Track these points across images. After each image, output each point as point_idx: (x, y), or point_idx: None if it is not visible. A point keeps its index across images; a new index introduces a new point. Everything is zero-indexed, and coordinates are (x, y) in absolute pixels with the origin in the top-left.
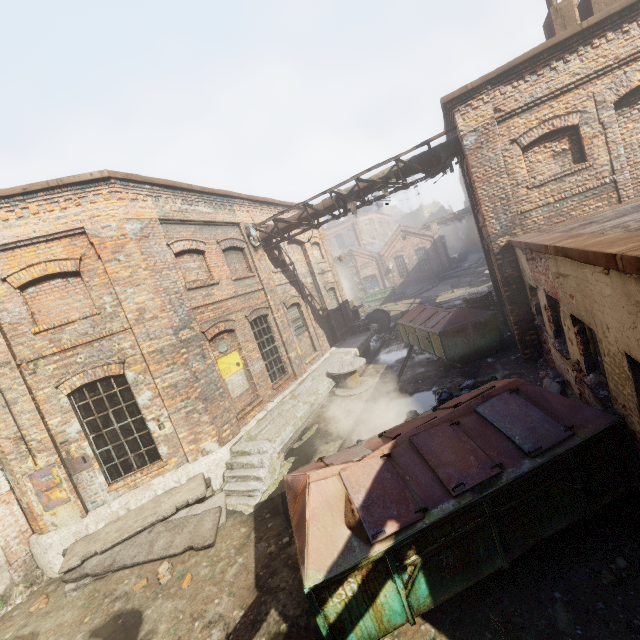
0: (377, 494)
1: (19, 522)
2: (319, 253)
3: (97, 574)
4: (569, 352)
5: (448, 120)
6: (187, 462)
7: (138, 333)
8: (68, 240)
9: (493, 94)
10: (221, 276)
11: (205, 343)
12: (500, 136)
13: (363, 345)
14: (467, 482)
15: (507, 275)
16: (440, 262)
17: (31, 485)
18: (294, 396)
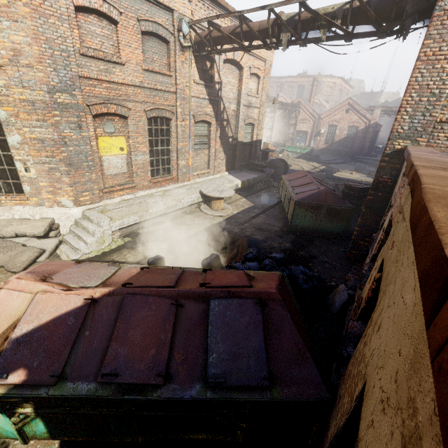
0: (41, 335)
1: None
2: (256, 86)
3: None
4: (365, 284)
5: None
6: (45, 205)
7: (11, 75)
8: None
9: None
10: (130, 59)
11: (85, 116)
12: None
13: (249, 181)
14: (123, 375)
15: (381, 180)
16: (362, 145)
17: None
18: (163, 195)
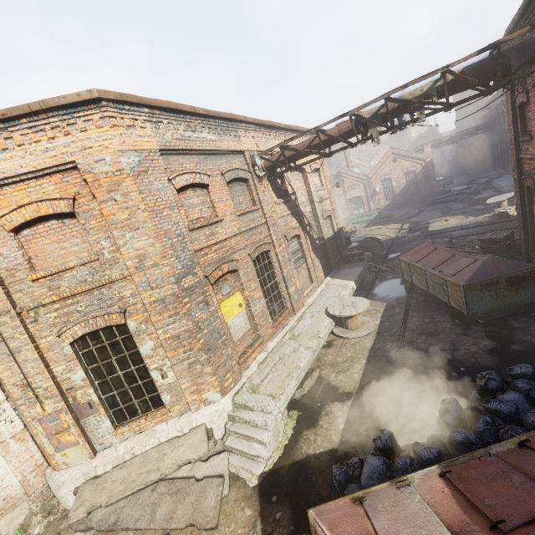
0: None
1: (35, 457)
2: (318, 180)
3: (102, 530)
4: None
5: (527, 11)
6: (189, 410)
7: (138, 282)
8: (59, 176)
9: None
10: (225, 212)
11: (208, 289)
12: None
13: (359, 278)
14: None
15: None
16: (429, 186)
17: (41, 428)
18: (294, 336)
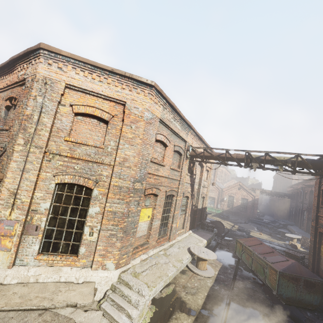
0: None
1: None
2: (206, 176)
3: None
4: None
5: None
6: (90, 267)
7: (115, 171)
8: (114, 104)
9: None
10: (167, 163)
11: (143, 196)
12: None
13: (209, 240)
14: None
15: None
16: (252, 211)
17: None
18: (166, 254)
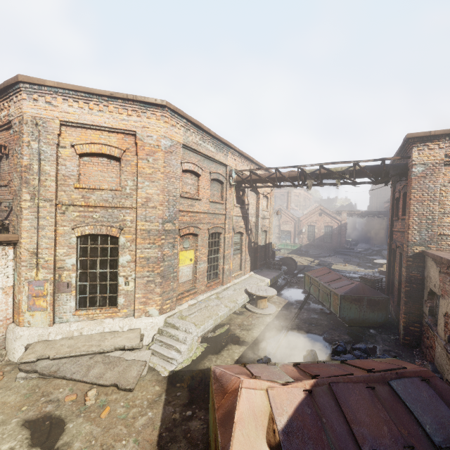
0: (297, 424)
1: (8, 310)
2: (266, 204)
3: (43, 374)
4: None
5: (402, 150)
6: (133, 316)
7: (139, 213)
8: (122, 136)
9: (448, 144)
10: (204, 196)
11: (178, 237)
12: (443, 174)
13: (274, 279)
14: None
15: (412, 275)
16: (339, 240)
17: (27, 288)
18: (218, 297)
